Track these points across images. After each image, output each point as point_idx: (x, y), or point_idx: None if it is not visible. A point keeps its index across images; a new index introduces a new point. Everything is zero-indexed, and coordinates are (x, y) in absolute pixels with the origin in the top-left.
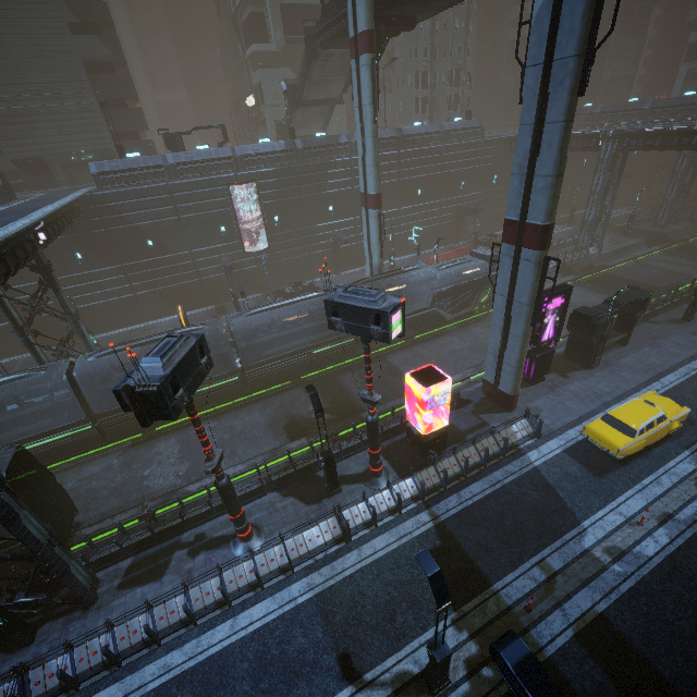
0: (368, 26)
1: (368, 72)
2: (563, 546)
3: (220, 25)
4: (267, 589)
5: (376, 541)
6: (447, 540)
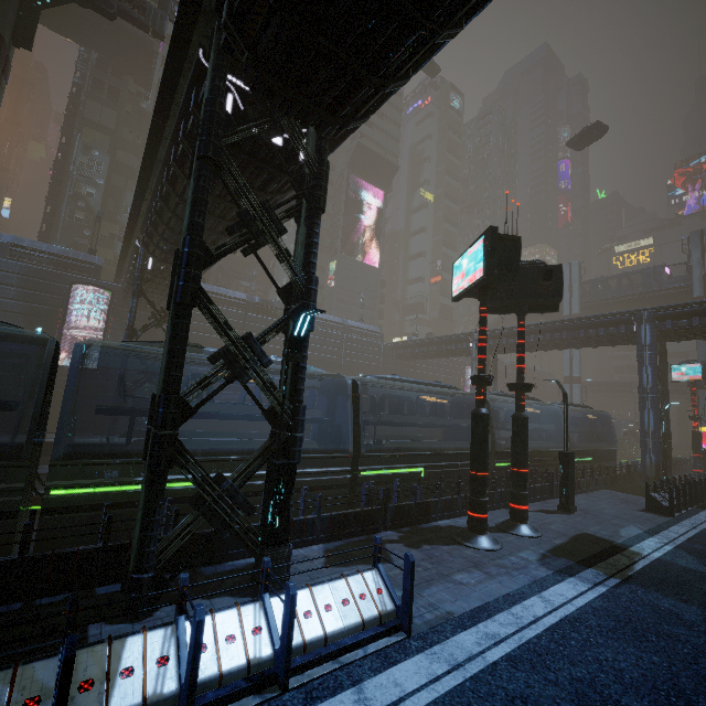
0: (579, 312)
1: None
2: None
3: None
4: None
5: None
6: None
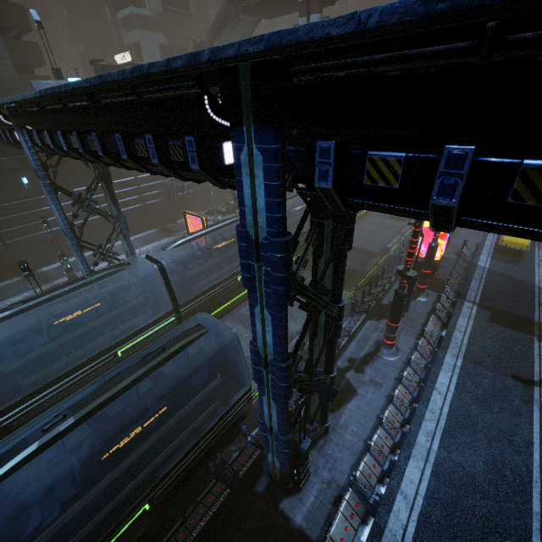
0: None
1: None
2: (539, 295)
3: None
4: (434, 367)
5: (460, 323)
6: (492, 310)
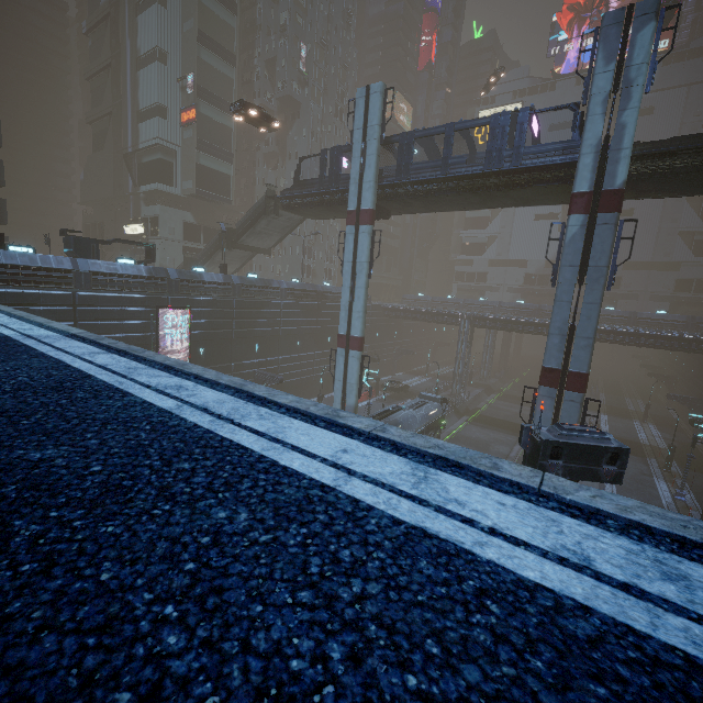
0: (373, 207)
1: (369, 238)
2: None
3: (98, 155)
4: None
5: None
6: None
